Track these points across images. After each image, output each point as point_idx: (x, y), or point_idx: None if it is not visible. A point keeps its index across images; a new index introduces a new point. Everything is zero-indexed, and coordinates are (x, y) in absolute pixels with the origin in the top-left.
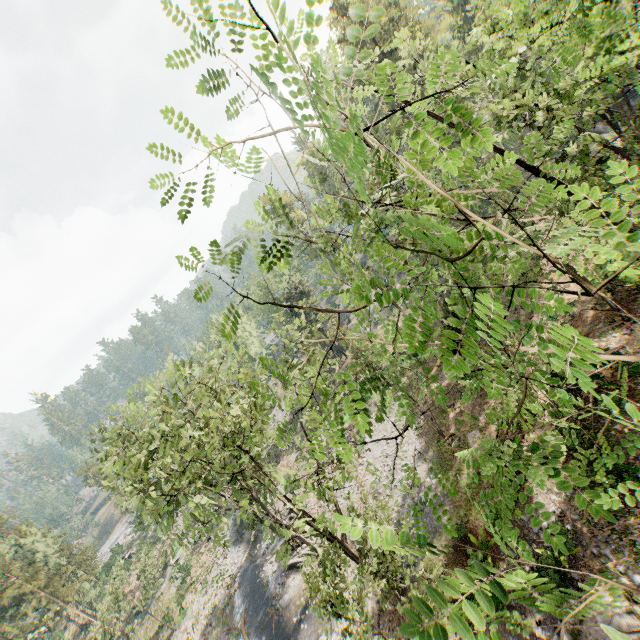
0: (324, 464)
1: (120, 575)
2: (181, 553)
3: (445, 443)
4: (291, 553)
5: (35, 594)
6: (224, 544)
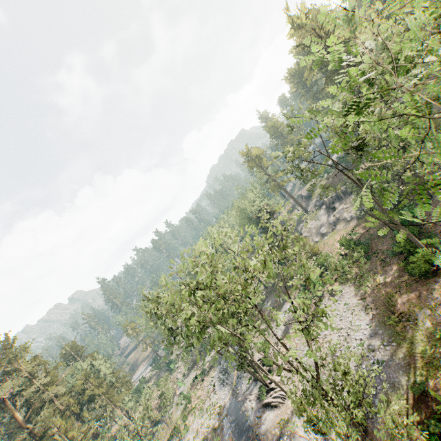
0: (287, 334)
1: (149, 393)
2: (183, 388)
3: (396, 319)
4: (265, 395)
5: (100, 396)
6: (214, 384)
